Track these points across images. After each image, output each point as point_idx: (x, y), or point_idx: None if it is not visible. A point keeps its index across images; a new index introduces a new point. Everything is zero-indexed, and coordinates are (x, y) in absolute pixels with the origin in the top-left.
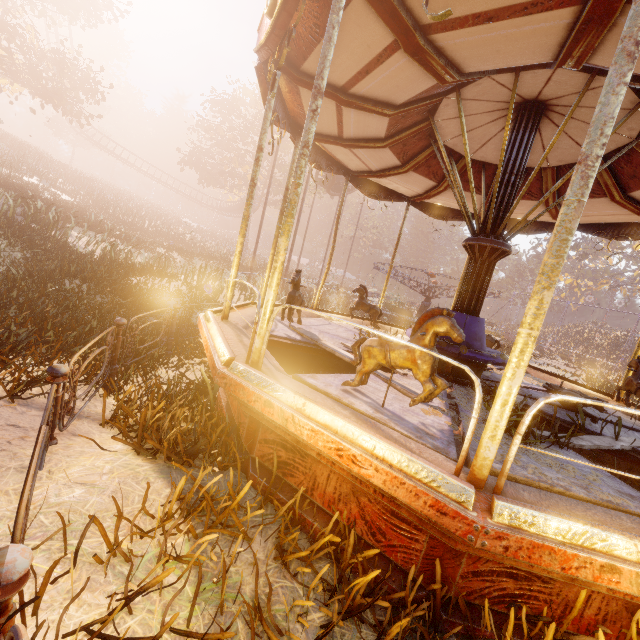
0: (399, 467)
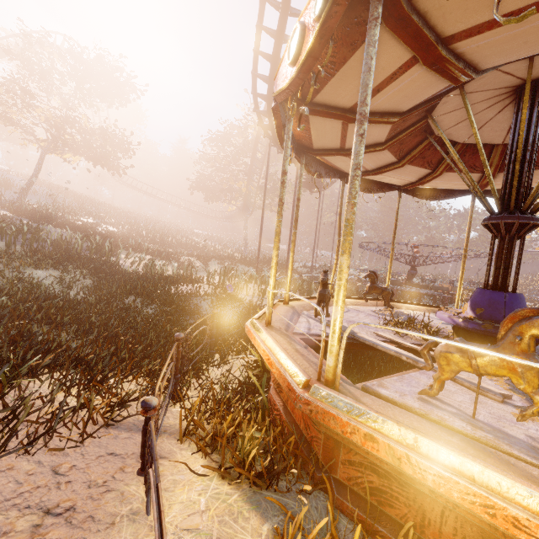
0: None
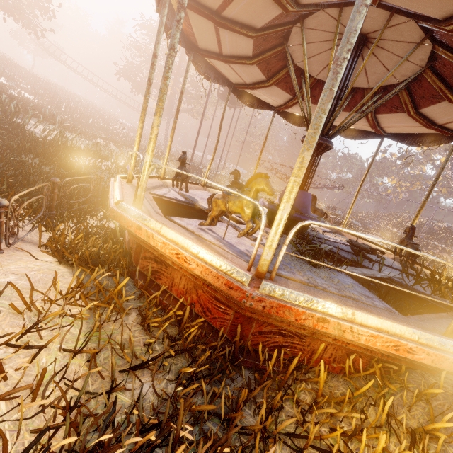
0: (211, 263)
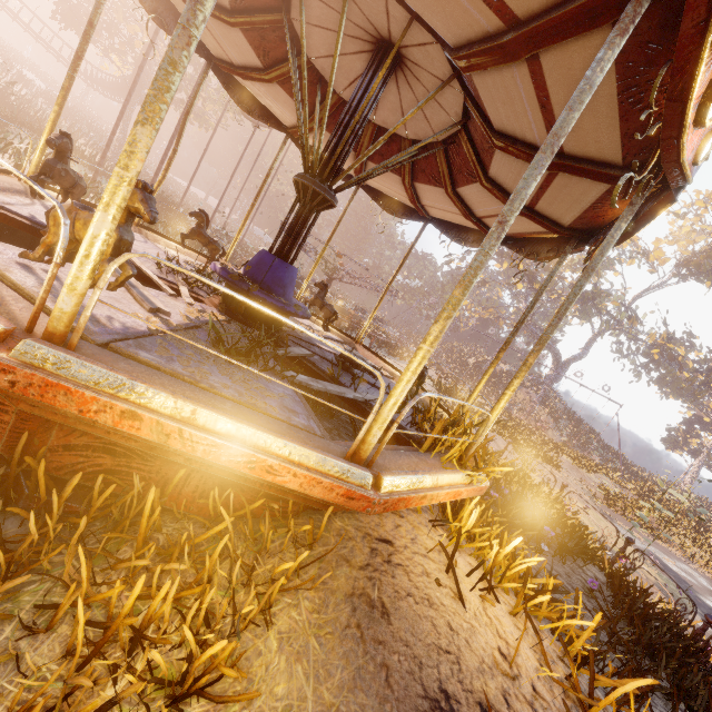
0: None
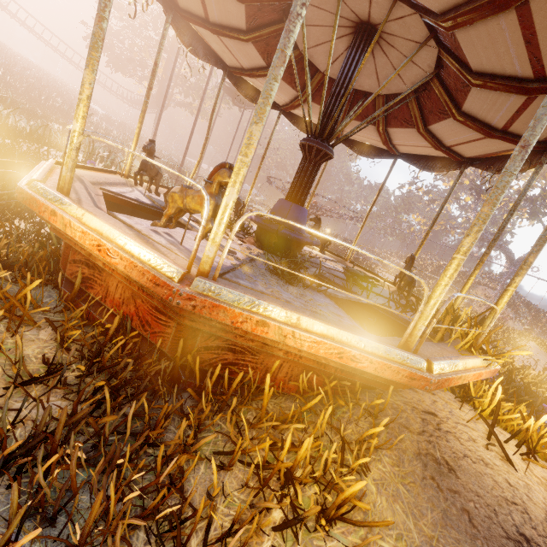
0: (139, 257)
